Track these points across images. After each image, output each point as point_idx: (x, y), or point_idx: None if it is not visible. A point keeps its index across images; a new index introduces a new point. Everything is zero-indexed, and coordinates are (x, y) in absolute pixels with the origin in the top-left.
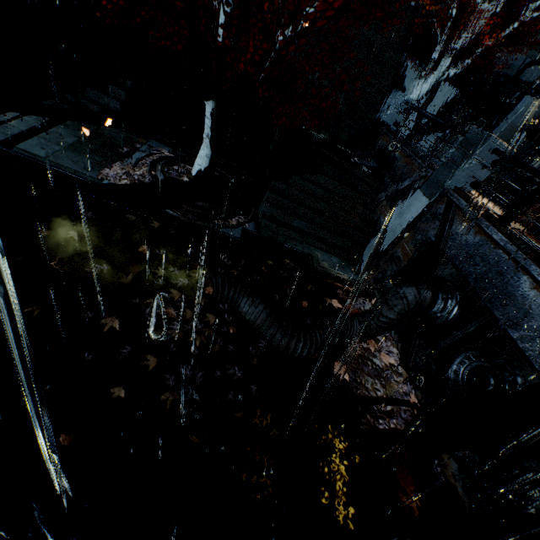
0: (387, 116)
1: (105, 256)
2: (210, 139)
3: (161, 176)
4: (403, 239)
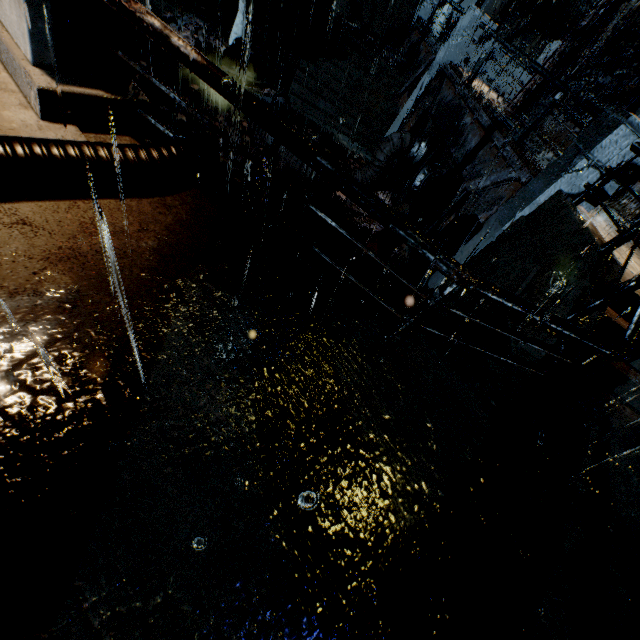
0: (422, 10)
1: (169, 84)
2: (245, 4)
3: (203, 40)
4: (411, 119)
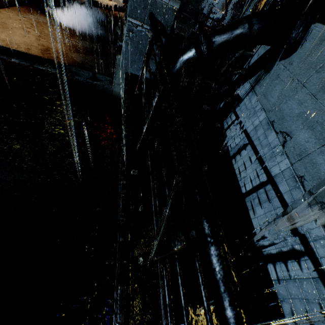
0: (203, 4)
1: None
2: None
3: None
4: None
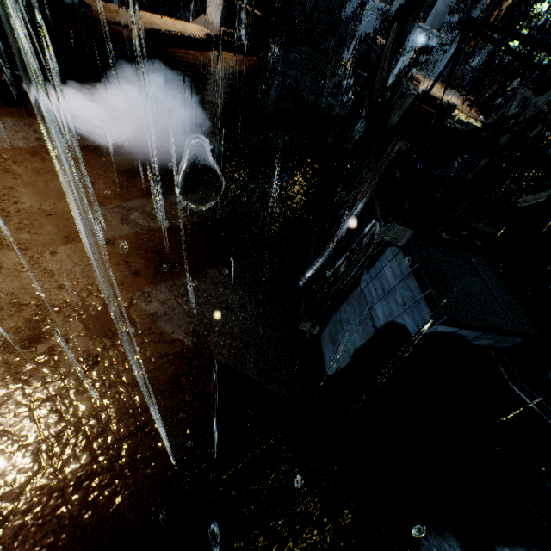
0: (350, 9)
1: None
2: (246, 22)
3: None
4: (346, 71)
